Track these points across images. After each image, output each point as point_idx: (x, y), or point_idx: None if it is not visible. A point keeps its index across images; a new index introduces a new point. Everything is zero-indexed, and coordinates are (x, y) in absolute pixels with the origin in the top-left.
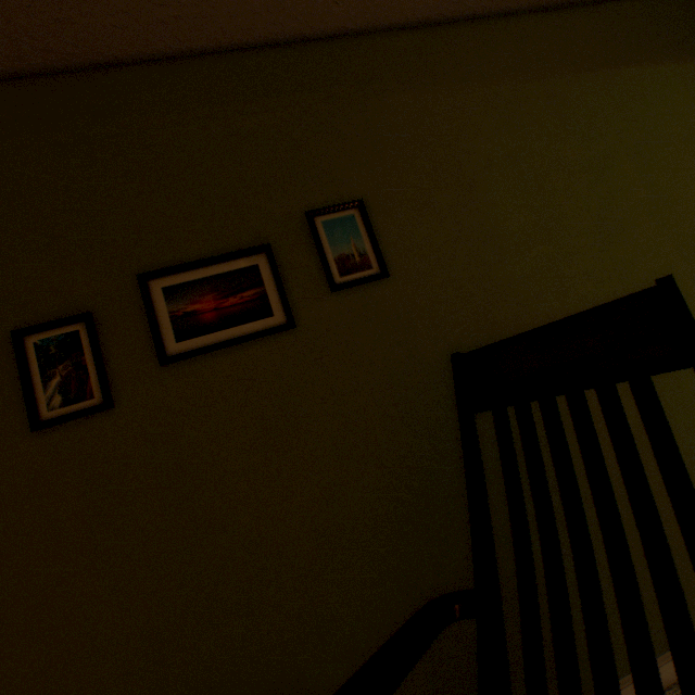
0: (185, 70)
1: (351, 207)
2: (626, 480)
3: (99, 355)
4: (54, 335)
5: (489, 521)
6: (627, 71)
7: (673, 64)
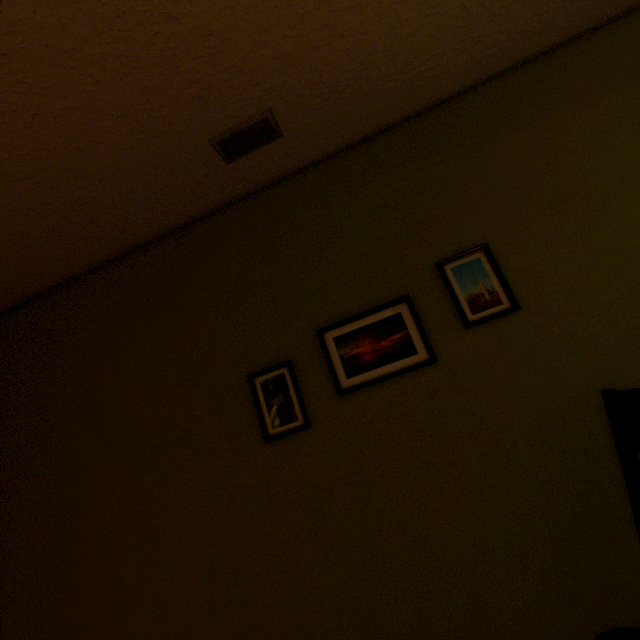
0: (329, 167)
1: (475, 251)
2: None
3: (298, 390)
4: (270, 376)
5: None
6: None
7: None
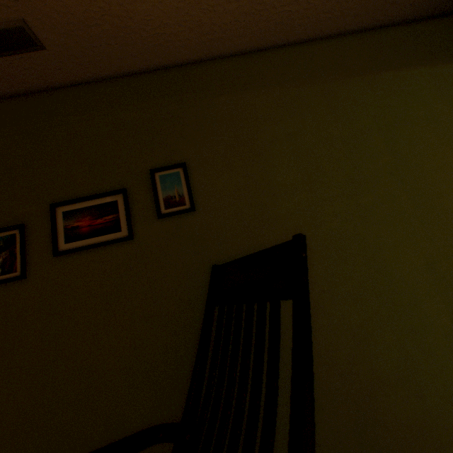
0: (97, 88)
1: (178, 167)
2: (253, 369)
3: (23, 248)
4: (4, 235)
5: (202, 380)
6: (387, 74)
7: (426, 67)
